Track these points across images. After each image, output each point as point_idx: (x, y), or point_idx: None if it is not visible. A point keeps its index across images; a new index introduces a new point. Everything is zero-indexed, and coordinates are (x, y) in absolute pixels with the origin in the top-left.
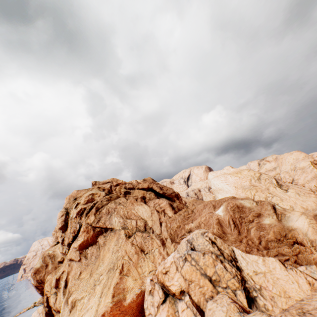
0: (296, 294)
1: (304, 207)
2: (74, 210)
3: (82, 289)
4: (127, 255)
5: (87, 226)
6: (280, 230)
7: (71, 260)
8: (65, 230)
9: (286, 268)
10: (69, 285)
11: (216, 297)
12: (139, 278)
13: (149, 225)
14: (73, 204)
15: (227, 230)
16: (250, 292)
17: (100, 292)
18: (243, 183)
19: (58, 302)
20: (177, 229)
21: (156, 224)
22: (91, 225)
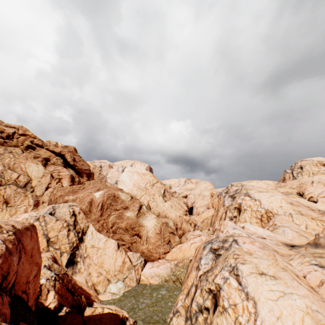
0: (108, 266)
1: (167, 216)
2: None
3: None
4: None
5: None
6: (133, 223)
7: None
8: None
9: (118, 249)
10: None
11: (42, 253)
12: None
13: (32, 184)
14: None
15: (94, 210)
16: (76, 258)
17: None
18: (141, 183)
19: None
20: (59, 197)
21: (42, 187)
22: None
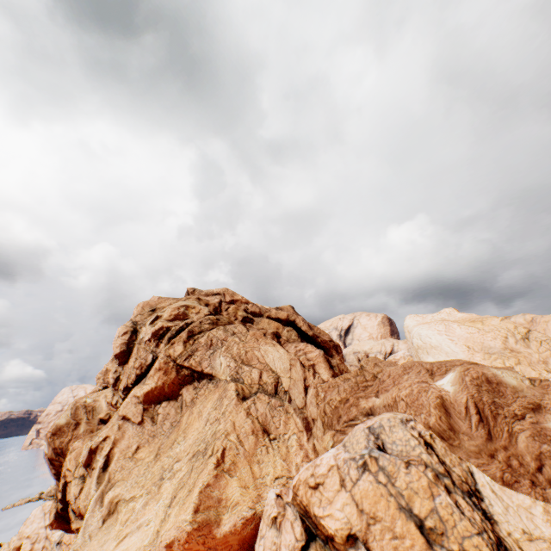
0: None
1: None
2: (148, 327)
3: (136, 480)
4: (234, 432)
5: (168, 361)
6: None
7: (124, 419)
8: (125, 362)
9: None
10: (111, 467)
11: None
12: (253, 485)
13: (283, 386)
14: (148, 317)
15: (461, 424)
16: None
17: (171, 496)
18: (489, 341)
19: (84, 497)
20: (339, 404)
21: (298, 388)
22: (174, 360)
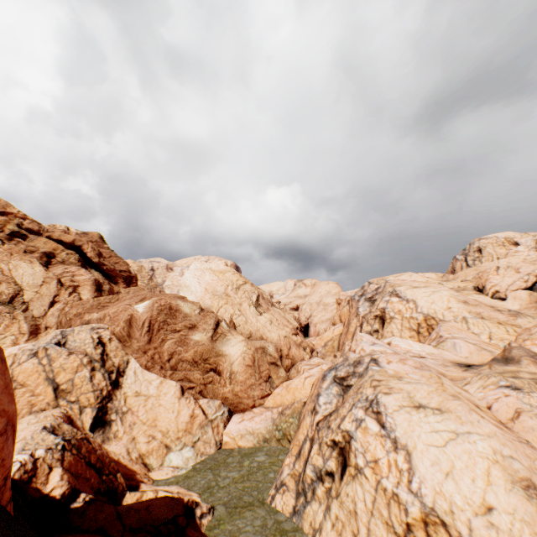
0: (167, 425)
1: (265, 337)
2: None
3: None
4: None
5: None
6: (206, 351)
7: None
8: None
9: (182, 396)
10: None
11: (47, 410)
12: None
13: (25, 298)
14: None
15: (137, 333)
16: (109, 414)
17: None
18: (218, 287)
19: None
20: (74, 317)
21: (43, 301)
22: None
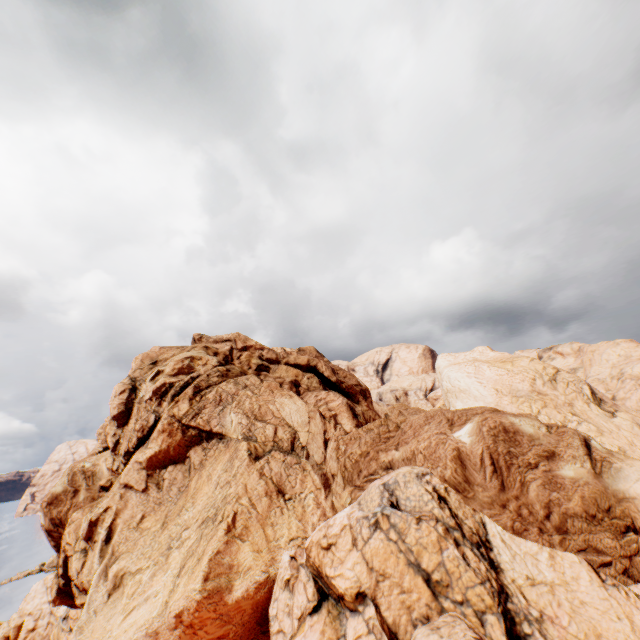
0: None
1: None
2: (149, 384)
3: (142, 551)
4: (246, 495)
5: (172, 422)
6: (598, 495)
7: (126, 487)
8: (124, 423)
9: (602, 582)
10: (114, 539)
11: (437, 620)
12: (266, 548)
13: (301, 441)
14: (149, 372)
15: (476, 476)
16: (517, 624)
17: (179, 566)
18: (517, 383)
19: (87, 572)
20: (360, 458)
21: (317, 442)
22: (180, 420)
